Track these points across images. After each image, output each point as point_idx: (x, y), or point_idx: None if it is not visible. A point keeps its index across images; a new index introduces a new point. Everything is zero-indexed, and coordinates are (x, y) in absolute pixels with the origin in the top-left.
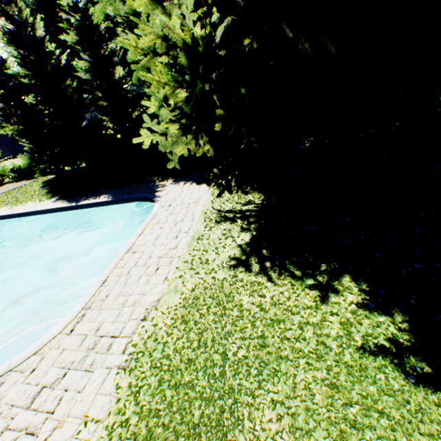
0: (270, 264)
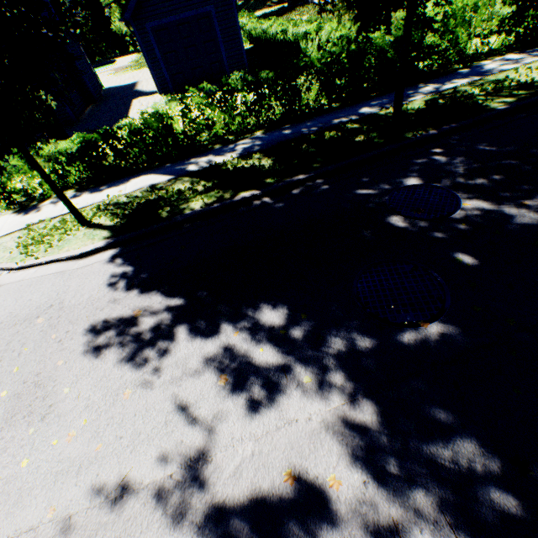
0: None
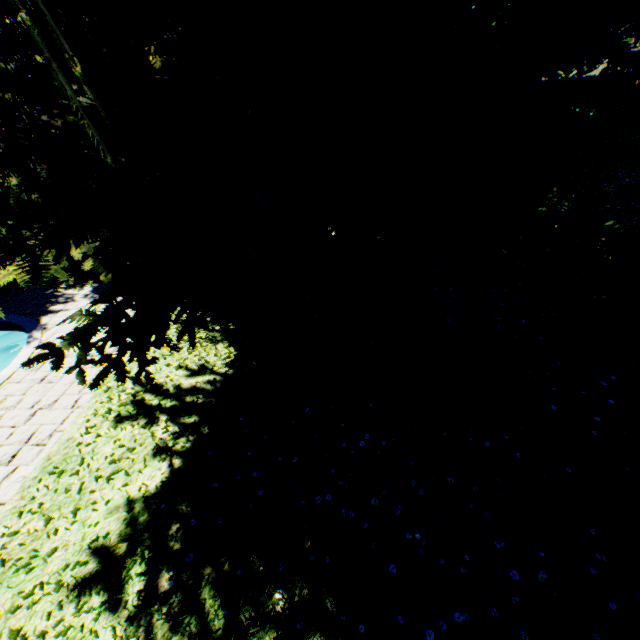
0: (168, 582)
